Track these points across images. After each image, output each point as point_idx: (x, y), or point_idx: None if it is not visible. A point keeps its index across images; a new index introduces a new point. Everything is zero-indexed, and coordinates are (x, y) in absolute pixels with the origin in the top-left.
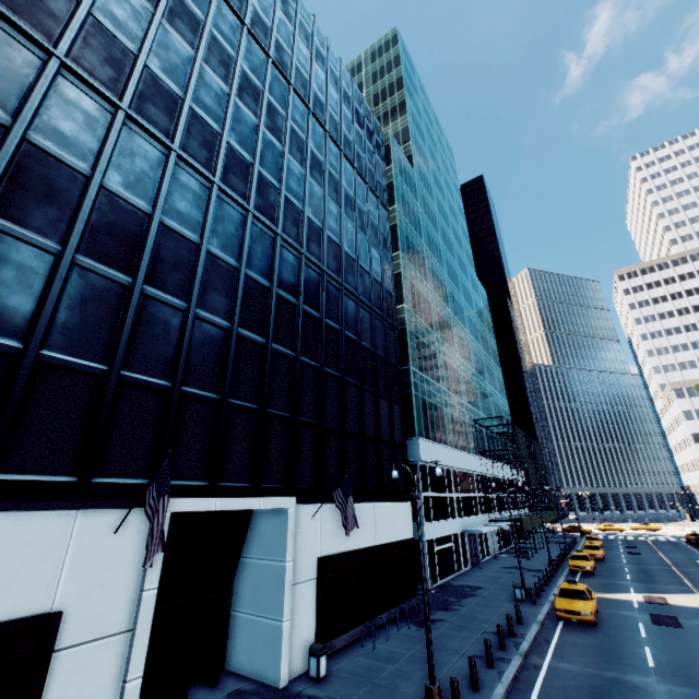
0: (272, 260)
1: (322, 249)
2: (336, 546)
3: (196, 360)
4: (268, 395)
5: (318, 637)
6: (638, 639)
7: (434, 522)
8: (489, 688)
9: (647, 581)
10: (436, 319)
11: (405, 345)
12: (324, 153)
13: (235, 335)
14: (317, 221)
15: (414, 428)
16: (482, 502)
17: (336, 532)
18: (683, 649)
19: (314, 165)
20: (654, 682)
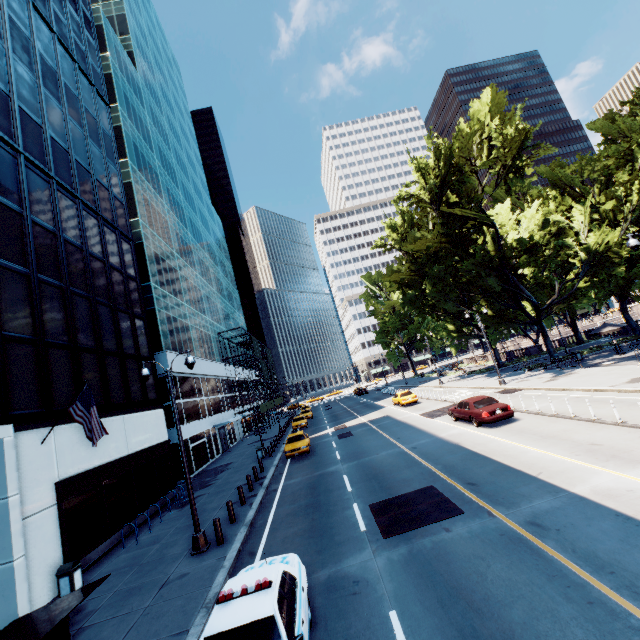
0: None
1: (13, 123)
2: (81, 466)
3: None
4: None
5: (67, 559)
6: (332, 450)
7: (187, 424)
8: (244, 516)
9: (336, 420)
10: (175, 239)
11: (144, 261)
12: None
13: None
14: None
15: (161, 343)
16: (228, 401)
17: (79, 452)
18: (354, 445)
19: None
20: (341, 465)
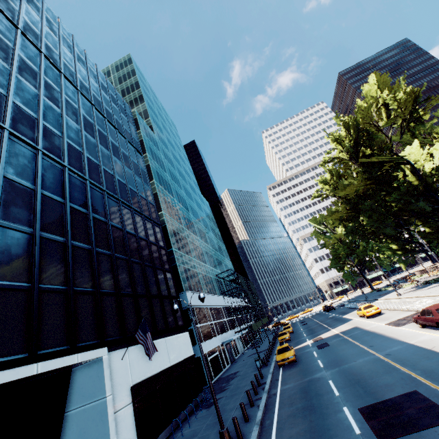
0: (63, 184)
1: (101, 177)
2: (143, 374)
3: (3, 259)
4: (73, 278)
5: None
6: (314, 358)
7: (204, 342)
8: (254, 416)
9: (312, 333)
10: (183, 219)
11: (167, 236)
12: (93, 118)
13: (38, 237)
14: (94, 159)
15: (182, 286)
16: (229, 323)
17: (142, 364)
18: (332, 353)
19: (86, 124)
20: (325, 372)
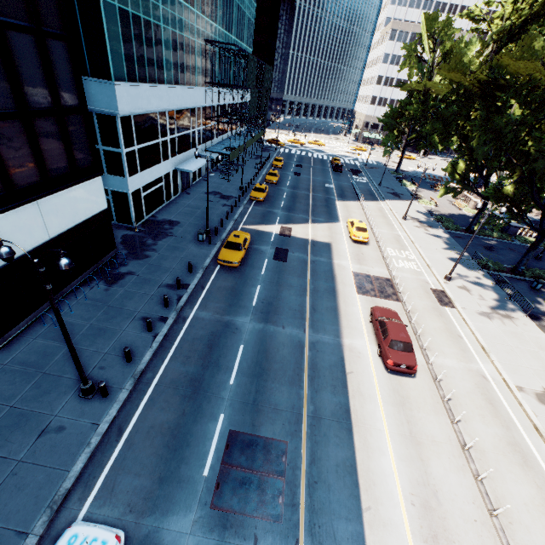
0: None
1: None
2: None
3: None
4: None
5: None
6: (258, 277)
7: (141, 173)
8: (141, 356)
9: (290, 210)
10: None
11: None
12: None
13: None
14: None
15: (108, 66)
16: (201, 135)
17: None
18: (277, 284)
19: None
20: (248, 321)
